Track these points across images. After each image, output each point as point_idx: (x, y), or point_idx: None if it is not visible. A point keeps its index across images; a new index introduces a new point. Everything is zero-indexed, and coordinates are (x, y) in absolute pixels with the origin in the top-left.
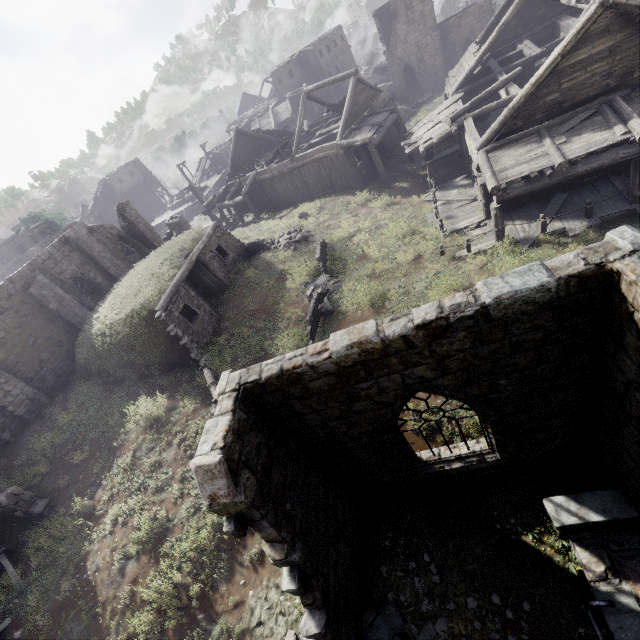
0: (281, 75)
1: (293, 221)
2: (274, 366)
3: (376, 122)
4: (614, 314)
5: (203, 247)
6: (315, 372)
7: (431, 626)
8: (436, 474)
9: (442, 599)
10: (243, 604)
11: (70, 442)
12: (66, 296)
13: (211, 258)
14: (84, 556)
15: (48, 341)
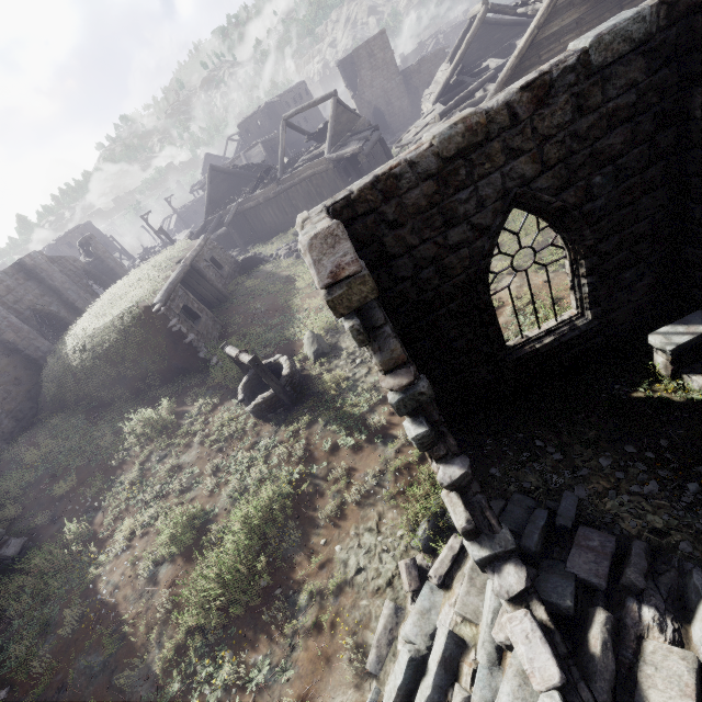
0: (249, 126)
1: (287, 241)
2: (365, 179)
3: (362, 136)
4: (701, 45)
5: (196, 254)
6: (414, 173)
7: (570, 494)
8: (528, 357)
9: (572, 470)
10: (331, 561)
11: (46, 477)
12: (24, 327)
13: (206, 267)
14: (91, 582)
15: (2, 377)
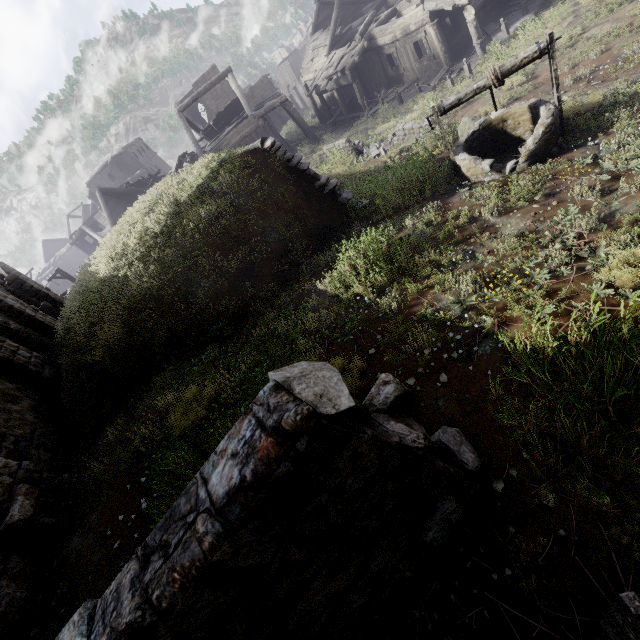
0: (100, 182)
1: None
2: None
3: (276, 95)
4: None
5: None
6: None
7: None
8: None
9: None
10: None
11: None
12: None
13: None
14: None
15: None
